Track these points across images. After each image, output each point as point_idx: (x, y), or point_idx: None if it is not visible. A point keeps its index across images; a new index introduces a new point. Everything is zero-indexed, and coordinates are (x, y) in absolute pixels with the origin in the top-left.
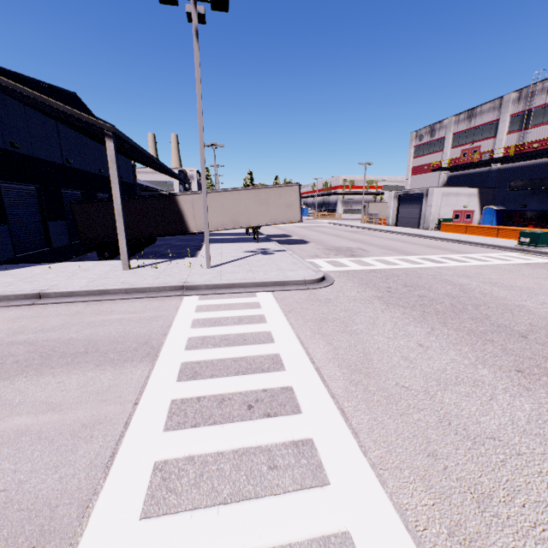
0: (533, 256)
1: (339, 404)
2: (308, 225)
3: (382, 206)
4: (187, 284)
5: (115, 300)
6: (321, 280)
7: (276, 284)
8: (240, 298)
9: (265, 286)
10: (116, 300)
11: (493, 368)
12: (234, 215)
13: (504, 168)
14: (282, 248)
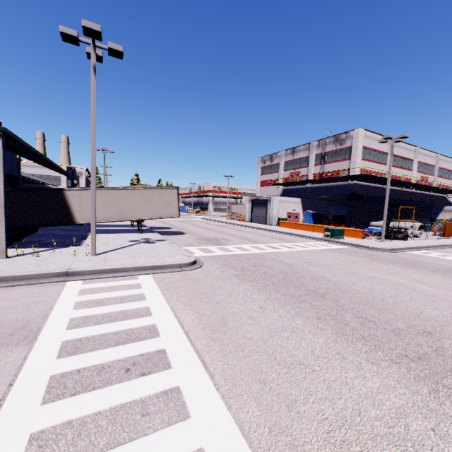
0: (333, 244)
1: (201, 357)
2: (186, 219)
3: (241, 207)
4: (71, 270)
5: None
6: (193, 263)
7: (156, 268)
8: (123, 280)
9: (146, 269)
10: None
11: (304, 318)
12: (120, 209)
13: (314, 186)
14: (163, 238)
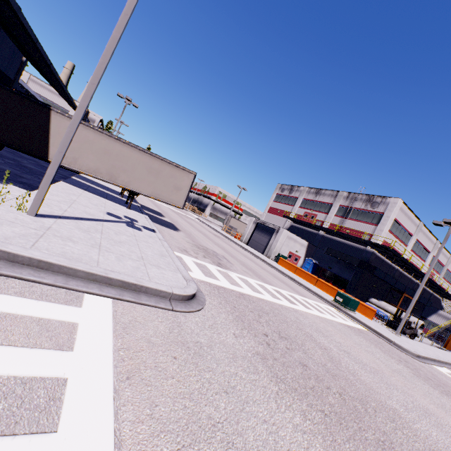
0: (345, 316)
1: None
2: (180, 213)
3: (240, 224)
4: None
5: None
6: (192, 297)
7: (128, 287)
8: (43, 301)
9: (107, 283)
10: None
11: None
12: (115, 168)
13: (326, 236)
14: (153, 227)
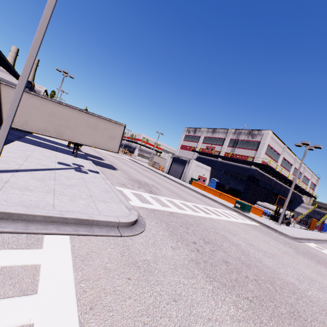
0: (244, 217)
1: None
2: (116, 156)
3: (161, 159)
4: None
5: None
6: (135, 222)
7: (82, 222)
8: (4, 249)
9: (63, 223)
10: None
11: None
12: (60, 126)
13: (223, 162)
14: (97, 169)
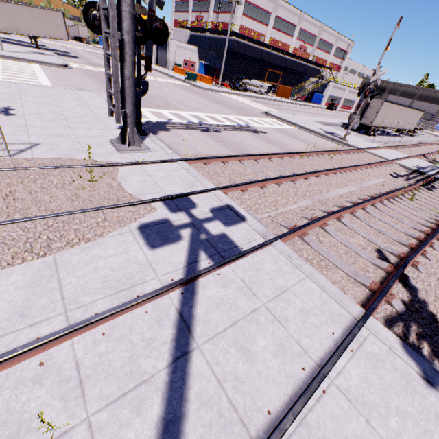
0: (183, 83)
1: (47, 76)
2: (95, 52)
3: None
4: None
5: None
6: (65, 66)
7: (42, 63)
8: (23, 63)
9: (36, 62)
10: None
11: (94, 82)
12: (14, 23)
13: (211, 37)
14: (55, 55)
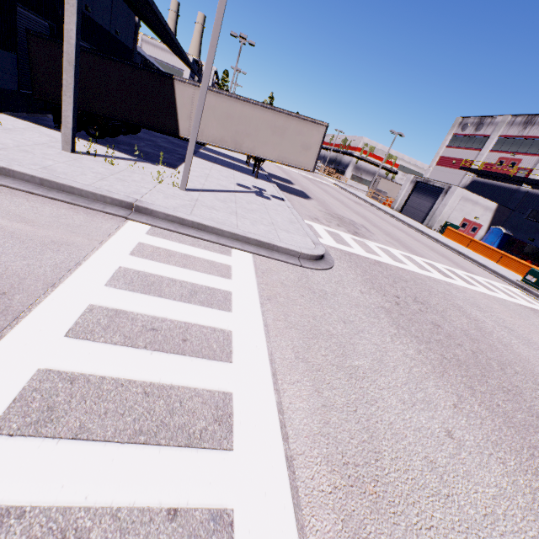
0: (535, 300)
1: None
2: (313, 178)
3: (392, 186)
4: (139, 204)
5: (17, 189)
6: (319, 258)
7: (263, 245)
8: (207, 250)
9: (246, 242)
10: (20, 190)
11: None
12: (238, 134)
13: (533, 193)
14: (282, 196)
